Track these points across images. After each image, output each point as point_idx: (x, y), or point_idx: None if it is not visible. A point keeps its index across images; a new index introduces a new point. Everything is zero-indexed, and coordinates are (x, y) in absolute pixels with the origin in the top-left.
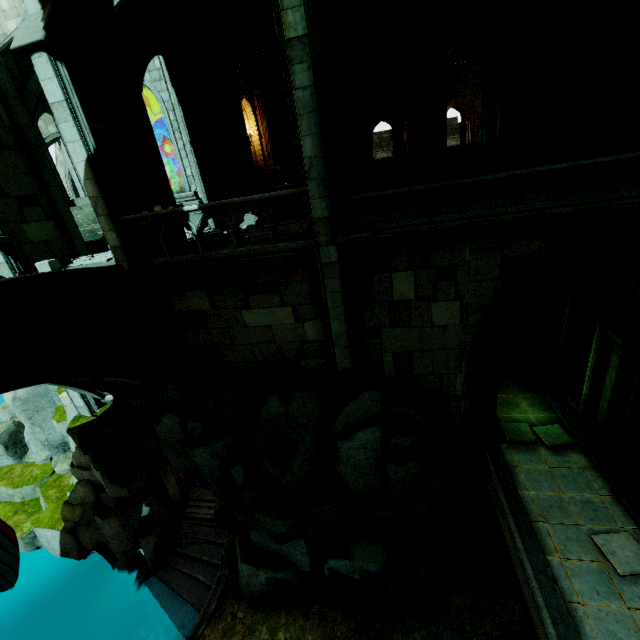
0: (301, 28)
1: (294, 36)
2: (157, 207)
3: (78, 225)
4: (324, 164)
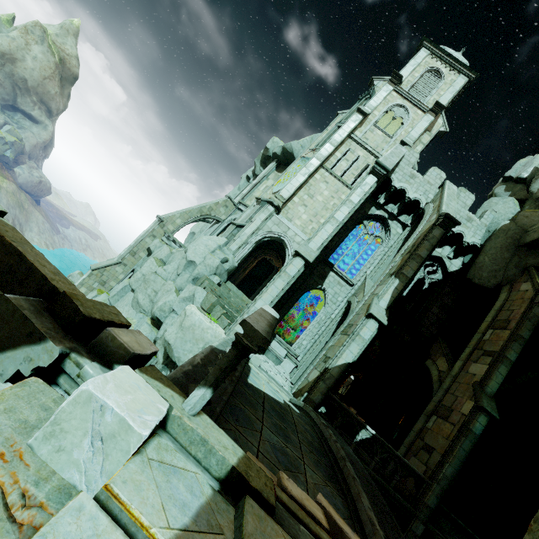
0: (478, 432)
1: (474, 431)
2: (355, 410)
3: (230, 305)
4: (449, 484)
